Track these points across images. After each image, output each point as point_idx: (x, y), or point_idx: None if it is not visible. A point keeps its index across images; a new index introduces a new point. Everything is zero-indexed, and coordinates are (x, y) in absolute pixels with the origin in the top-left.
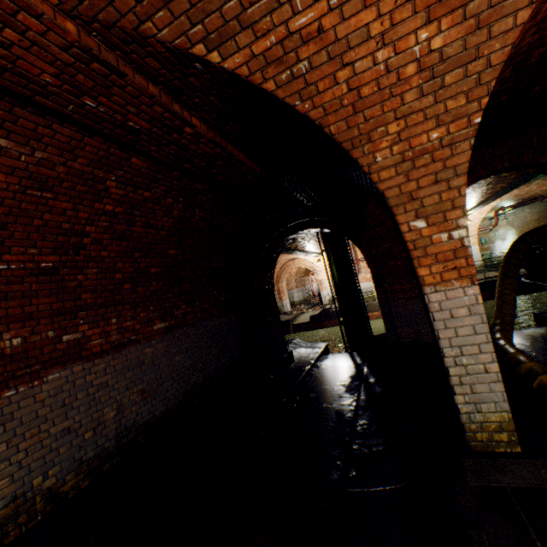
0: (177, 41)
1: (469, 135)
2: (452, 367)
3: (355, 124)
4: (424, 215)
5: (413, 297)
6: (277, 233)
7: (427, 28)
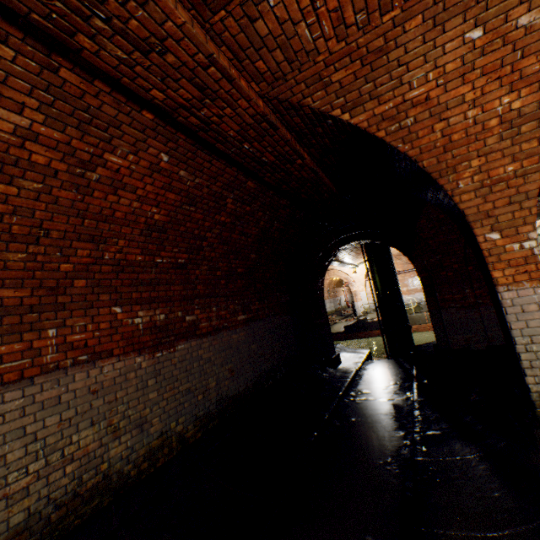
0: (323, 108)
1: (539, 168)
2: (523, 353)
3: (444, 160)
4: (498, 229)
5: (464, 307)
6: (330, 244)
7: (509, 96)
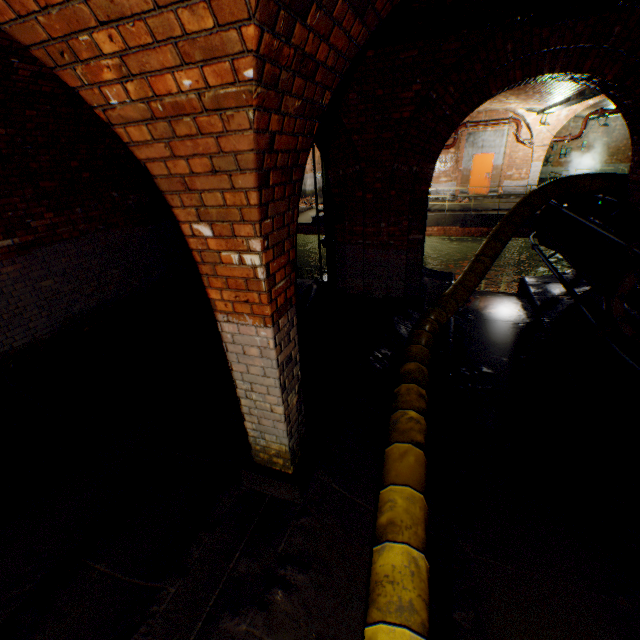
0: None
1: (244, 100)
2: (244, 398)
3: (28, 10)
4: (209, 219)
5: (374, 245)
6: None
7: None
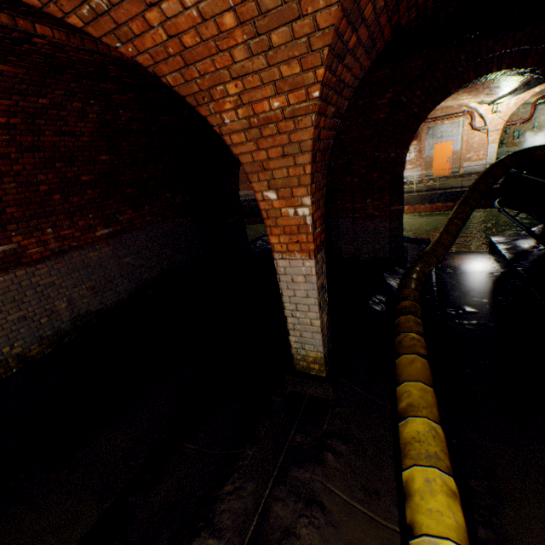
0: None
1: (310, 110)
2: (290, 317)
3: (192, 78)
4: (275, 188)
5: (362, 218)
6: None
7: None
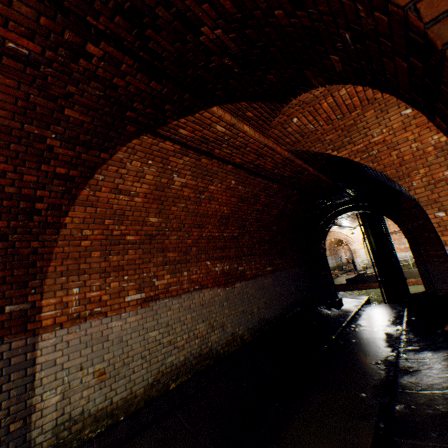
0: (320, 150)
1: None
2: None
3: (400, 170)
4: (443, 210)
5: (447, 261)
6: (329, 214)
7: (437, 135)
